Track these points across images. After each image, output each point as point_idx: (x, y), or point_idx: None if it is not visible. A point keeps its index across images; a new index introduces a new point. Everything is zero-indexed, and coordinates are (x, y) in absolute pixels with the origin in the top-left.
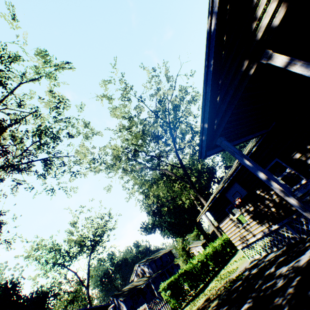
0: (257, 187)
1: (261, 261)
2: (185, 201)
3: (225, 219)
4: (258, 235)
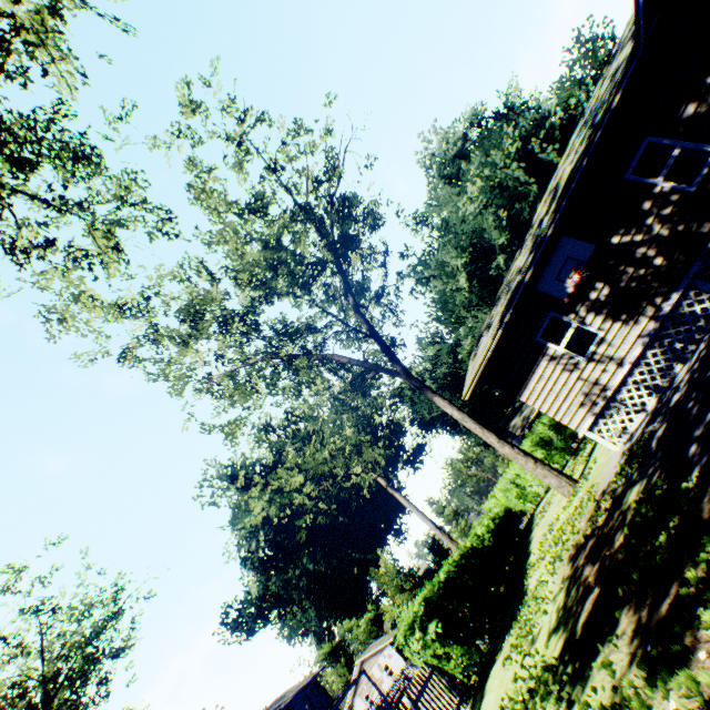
0: (612, 229)
1: (669, 392)
2: (363, 481)
3: (536, 369)
4: (635, 351)
